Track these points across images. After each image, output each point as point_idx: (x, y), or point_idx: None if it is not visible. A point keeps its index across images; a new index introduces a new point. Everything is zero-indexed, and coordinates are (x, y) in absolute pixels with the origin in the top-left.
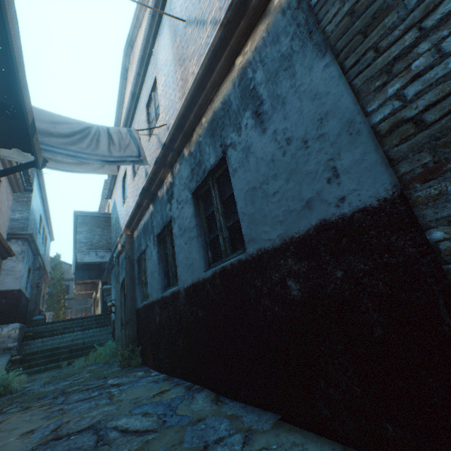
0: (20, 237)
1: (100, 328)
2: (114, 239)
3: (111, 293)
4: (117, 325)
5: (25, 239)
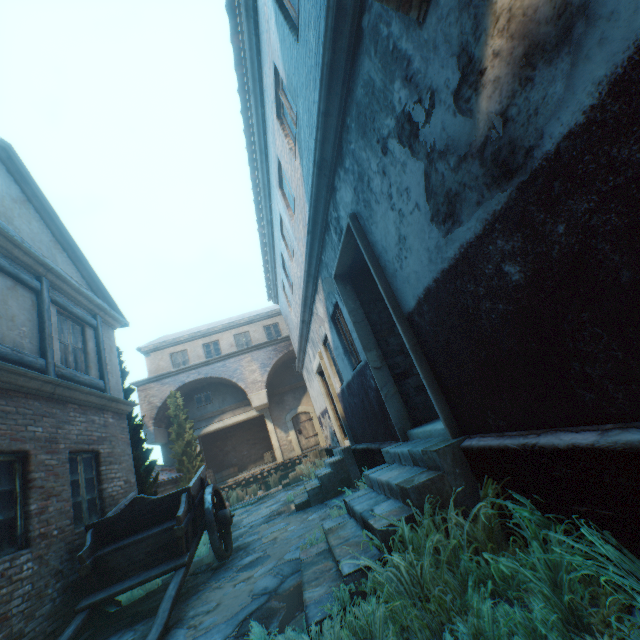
0: None
1: None
2: None
3: None
4: None
5: None
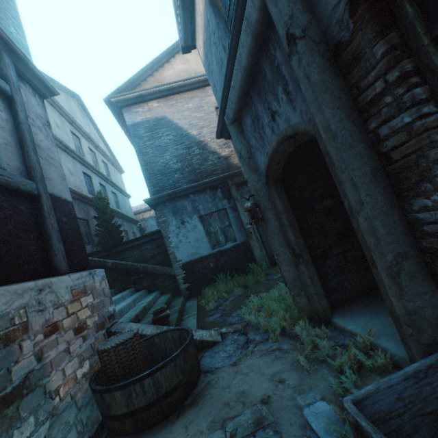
0: (36, 87)
1: (129, 290)
2: (171, 166)
3: (165, 233)
4: (256, 246)
5: (42, 99)
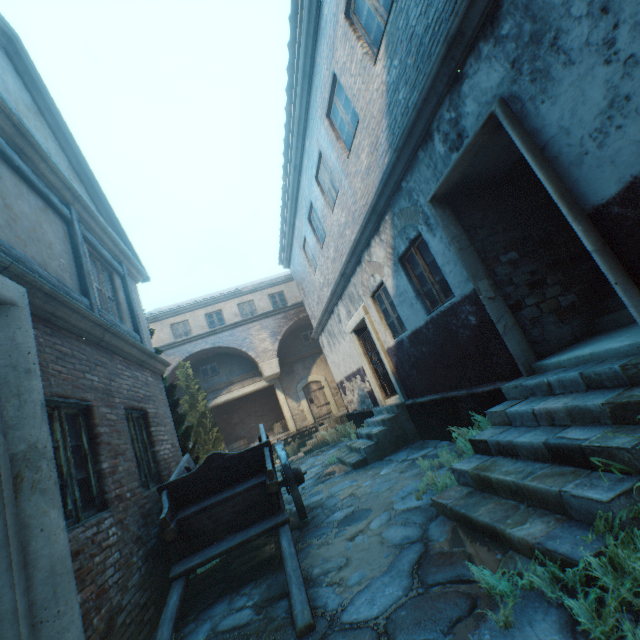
0: None
1: None
2: None
3: None
4: None
5: None
